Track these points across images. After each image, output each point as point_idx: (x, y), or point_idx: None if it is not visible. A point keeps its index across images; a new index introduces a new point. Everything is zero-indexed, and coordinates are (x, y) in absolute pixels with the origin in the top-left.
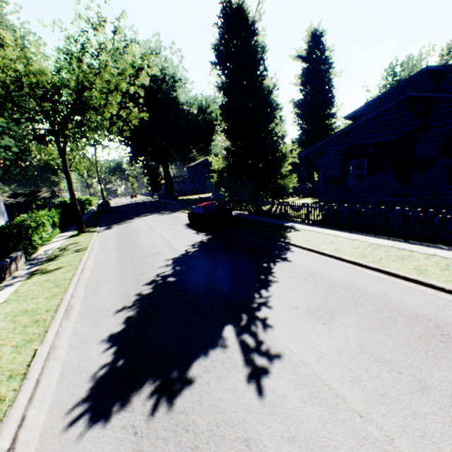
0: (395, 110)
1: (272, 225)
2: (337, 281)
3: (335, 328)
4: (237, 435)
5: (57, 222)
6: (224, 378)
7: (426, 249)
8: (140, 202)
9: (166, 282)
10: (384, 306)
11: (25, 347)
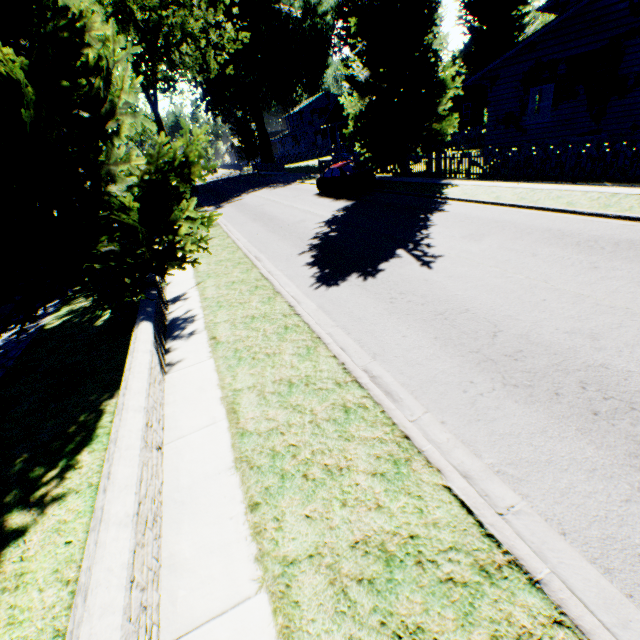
0: (604, 2)
1: (425, 185)
2: (492, 219)
3: (483, 242)
4: (419, 279)
5: None
6: (404, 267)
7: (589, 188)
8: (229, 178)
9: (329, 236)
10: (526, 228)
11: (249, 272)
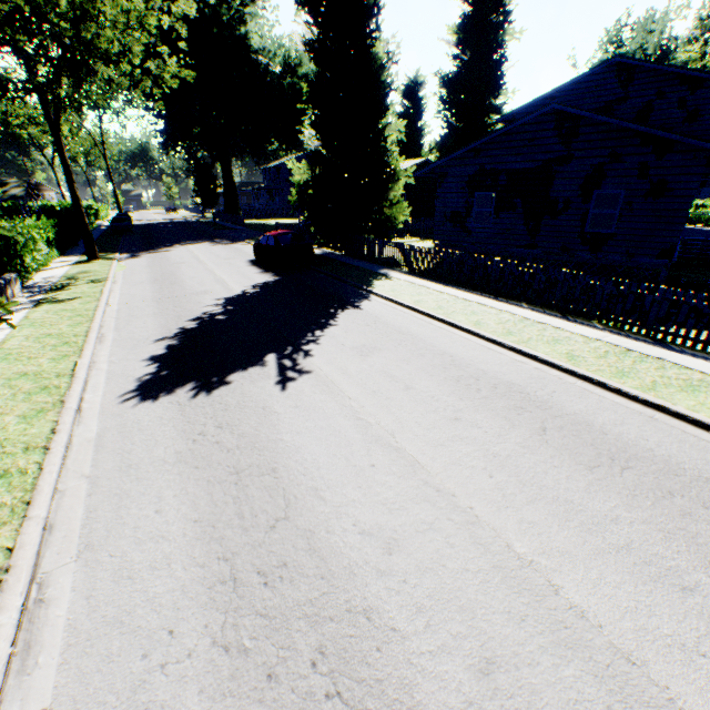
0: (538, 126)
1: (363, 271)
2: (397, 328)
3: (368, 358)
4: (258, 405)
5: (52, 239)
6: (257, 382)
7: (506, 307)
8: (183, 221)
9: (214, 319)
10: (422, 347)
11: (63, 360)
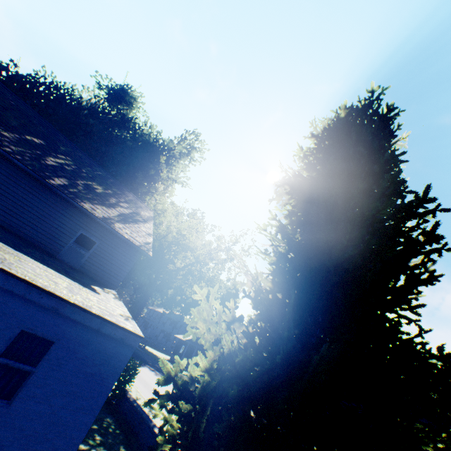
0: None
1: None
2: None
3: None
4: None
5: None
6: None
7: None
8: None
9: None
10: None
11: None
